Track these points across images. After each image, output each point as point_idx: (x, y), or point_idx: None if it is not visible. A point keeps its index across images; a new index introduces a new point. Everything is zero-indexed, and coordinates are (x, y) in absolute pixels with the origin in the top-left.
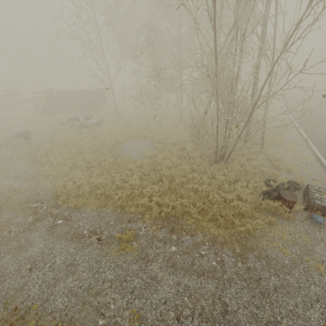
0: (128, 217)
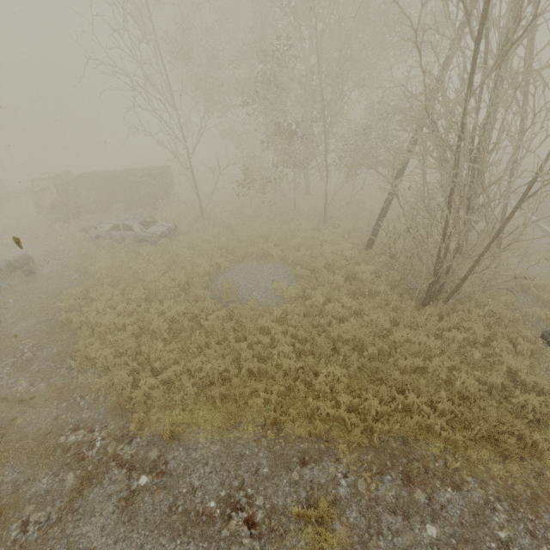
0: (297, 451)
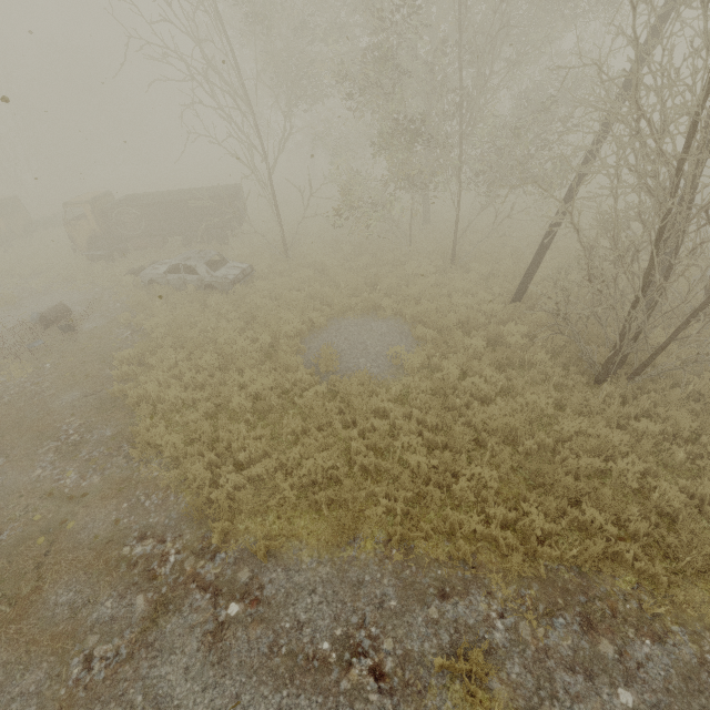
0: (433, 579)
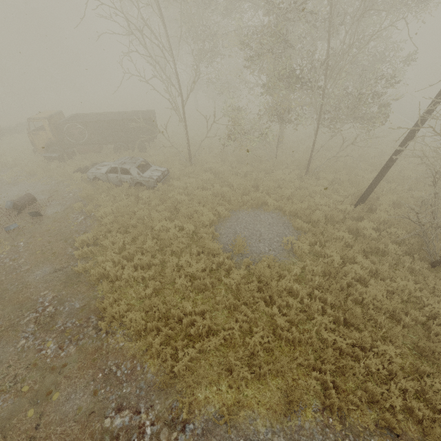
0: None
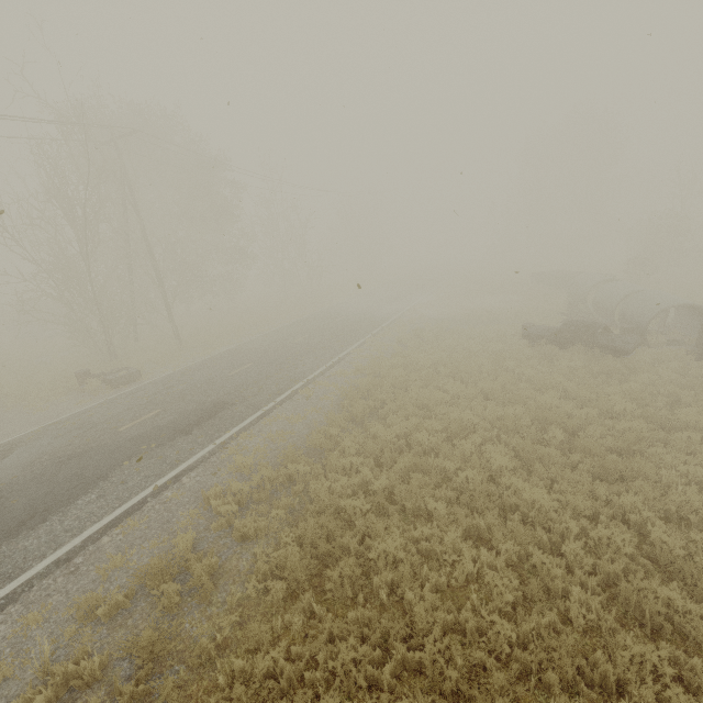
0: None
